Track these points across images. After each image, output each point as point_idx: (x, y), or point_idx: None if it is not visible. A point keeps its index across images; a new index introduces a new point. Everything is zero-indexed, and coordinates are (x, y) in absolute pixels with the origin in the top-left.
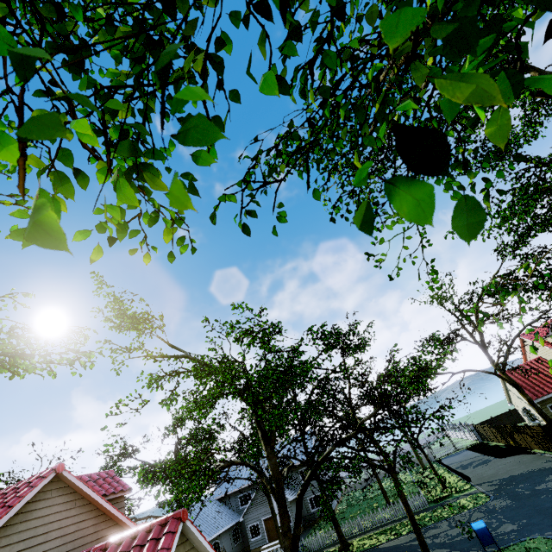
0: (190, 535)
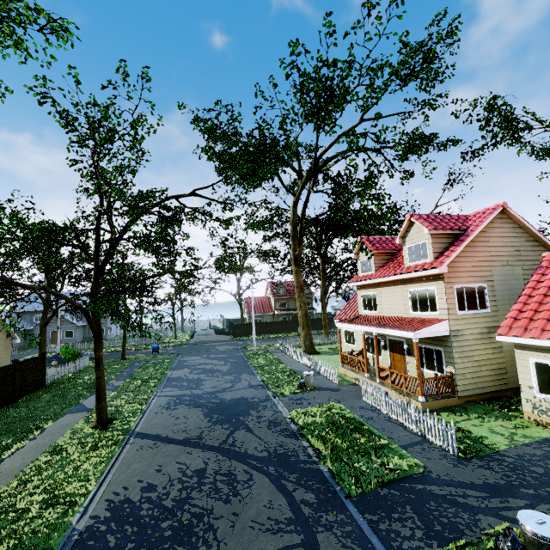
0: None
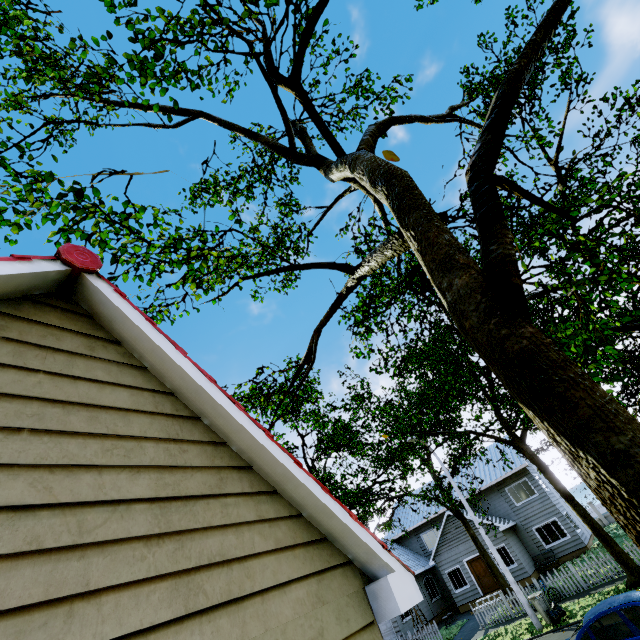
0: (118, 326)
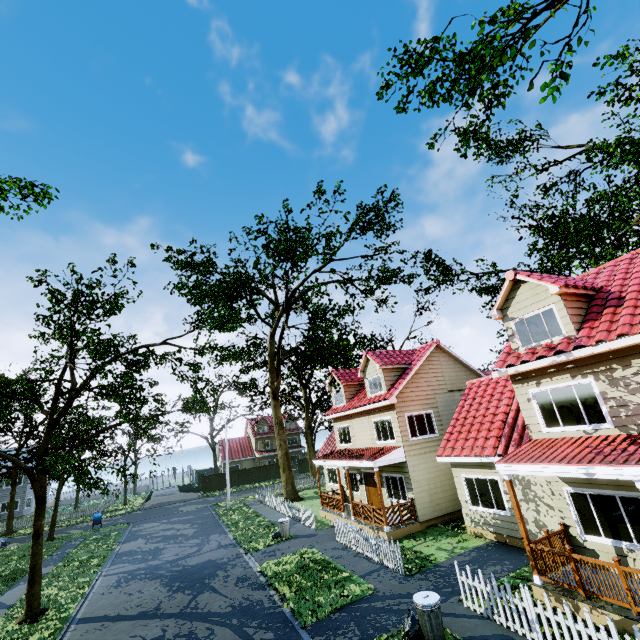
0: None
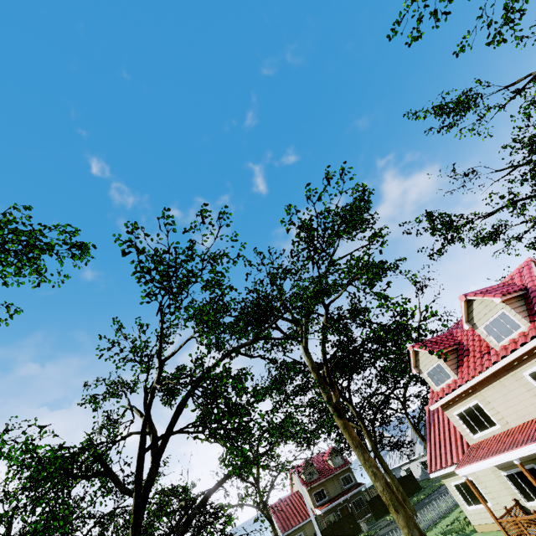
0: None
